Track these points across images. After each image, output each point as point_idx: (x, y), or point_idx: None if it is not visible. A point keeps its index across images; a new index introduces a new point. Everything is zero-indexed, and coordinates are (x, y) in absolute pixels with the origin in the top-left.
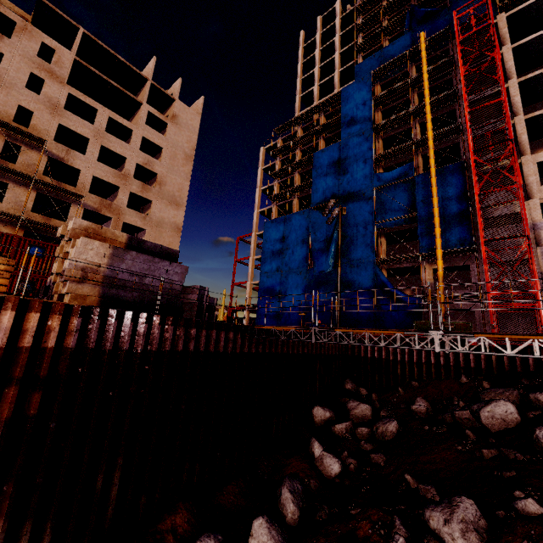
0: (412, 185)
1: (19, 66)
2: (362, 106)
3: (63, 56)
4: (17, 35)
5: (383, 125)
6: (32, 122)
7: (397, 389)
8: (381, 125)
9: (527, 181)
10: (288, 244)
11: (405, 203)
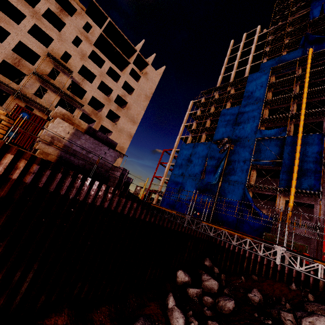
0: (283, 141)
1: (71, 31)
2: (260, 87)
3: (95, 30)
4: (75, 16)
5: (271, 101)
6: (69, 61)
7: (241, 276)
8: (270, 101)
9: None
10: (192, 160)
11: (275, 152)
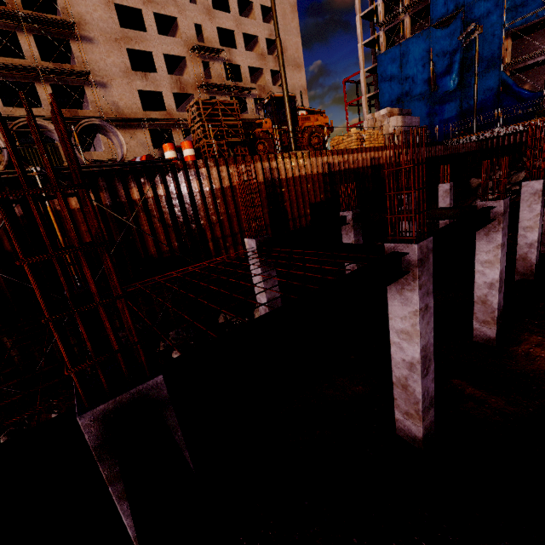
0: None
1: None
2: None
3: None
4: None
5: None
6: (205, 36)
7: (521, 159)
8: None
9: None
10: (407, 74)
11: None
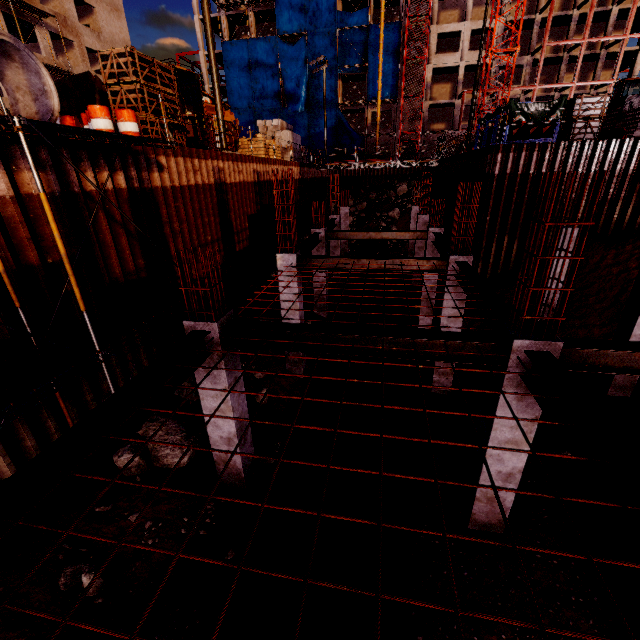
0: (366, 34)
1: None
2: None
3: None
4: None
5: None
6: None
7: (360, 191)
8: None
9: (430, 48)
10: (258, 78)
11: (360, 51)
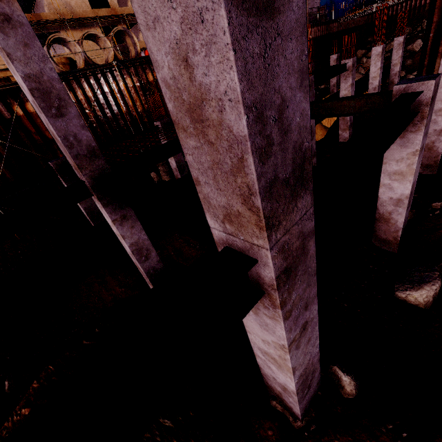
0: None
1: None
2: None
3: None
4: None
5: None
6: None
7: (395, 30)
8: None
9: None
10: None
11: None
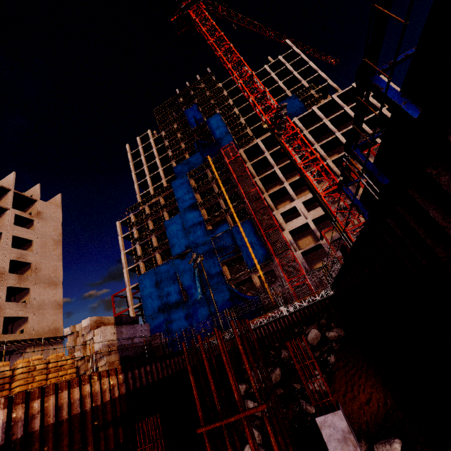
0: (231, 233)
1: None
2: (187, 192)
3: None
4: None
5: (203, 202)
6: None
7: (270, 352)
8: (202, 202)
9: (280, 222)
10: (163, 288)
11: (231, 243)
